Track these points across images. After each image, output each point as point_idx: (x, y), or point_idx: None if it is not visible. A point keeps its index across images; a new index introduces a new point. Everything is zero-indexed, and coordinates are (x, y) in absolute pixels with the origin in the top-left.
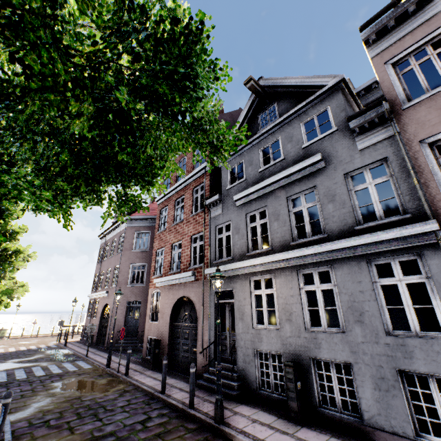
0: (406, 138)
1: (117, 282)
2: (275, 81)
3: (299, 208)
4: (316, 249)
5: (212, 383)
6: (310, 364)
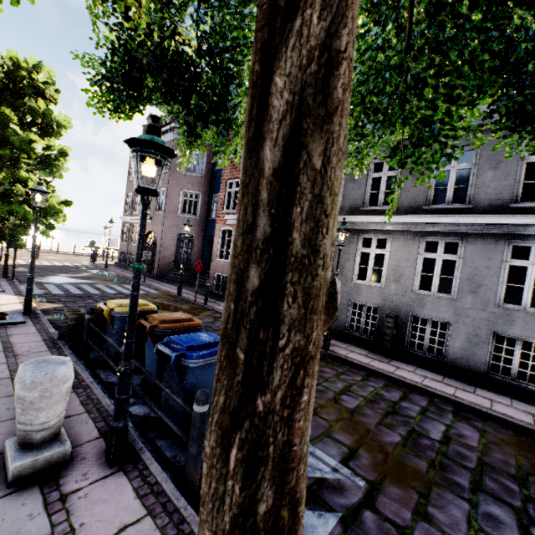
0: None
1: (165, 209)
2: None
3: (446, 167)
4: (456, 219)
5: None
6: (408, 319)
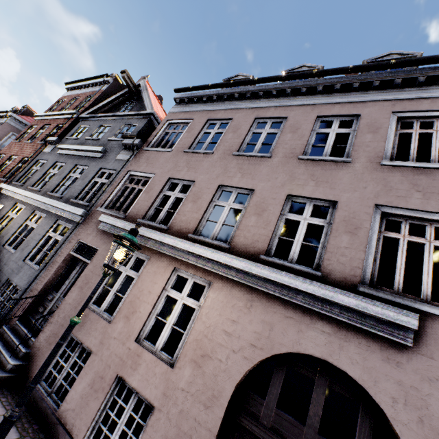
0: (129, 165)
1: None
2: (144, 88)
3: (74, 175)
4: (47, 200)
5: None
6: None
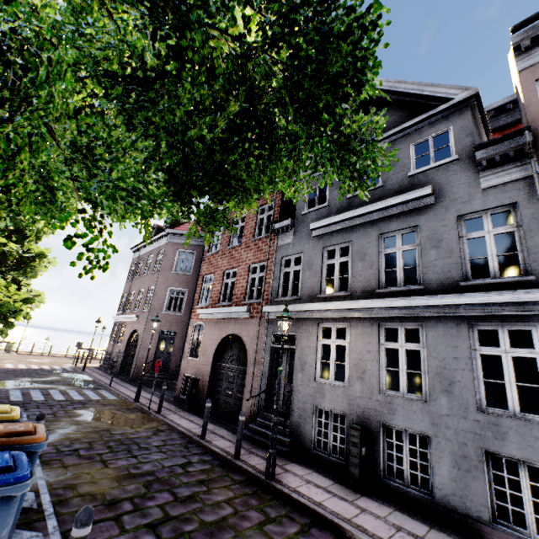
0: None
1: (150, 306)
2: (385, 84)
3: (392, 250)
4: (408, 301)
5: (259, 435)
6: (379, 431)
